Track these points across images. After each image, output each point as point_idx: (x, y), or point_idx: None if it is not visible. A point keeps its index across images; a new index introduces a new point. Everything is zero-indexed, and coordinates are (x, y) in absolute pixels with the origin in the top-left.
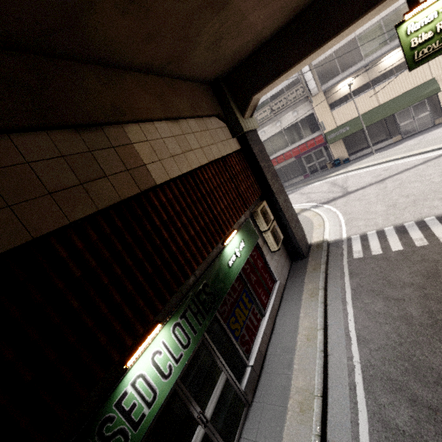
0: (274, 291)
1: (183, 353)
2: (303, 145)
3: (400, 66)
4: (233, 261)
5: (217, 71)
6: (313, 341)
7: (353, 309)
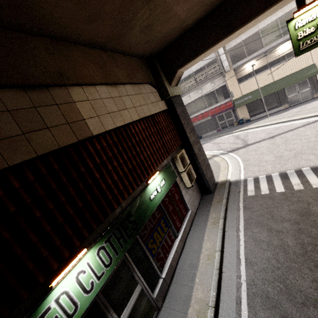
0: (186, 218)
1: (105, 271)
2: (217, 107)
3: (290, 54)
4: (154, 195)
5: (150, 49)
6: (212, 260)
7: (244, 236)
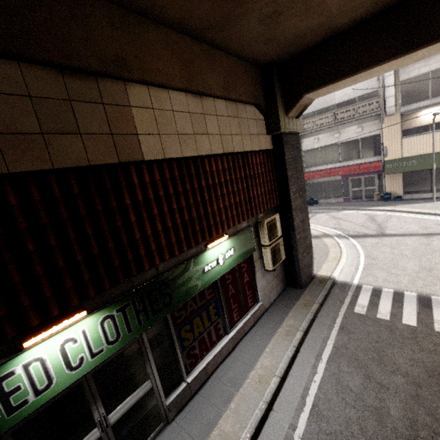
0: (251, 312)
1: (105, 349)
2: (356, 166)
3: None
4: (211, 267)
5: (271, 54)
6: (264, 386)
7: (324, 371)
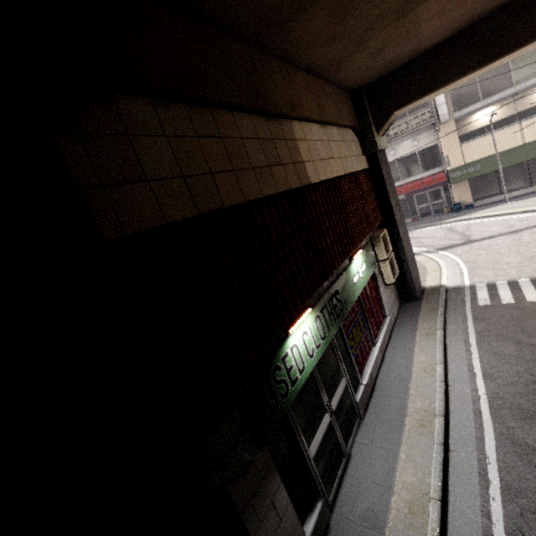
0: (384, 325)
1: (321, 344)
2: (418, 181)
3: None
4: (356, 279)
5: (363, 80)
6: (432, 373)
7: (478, 350)
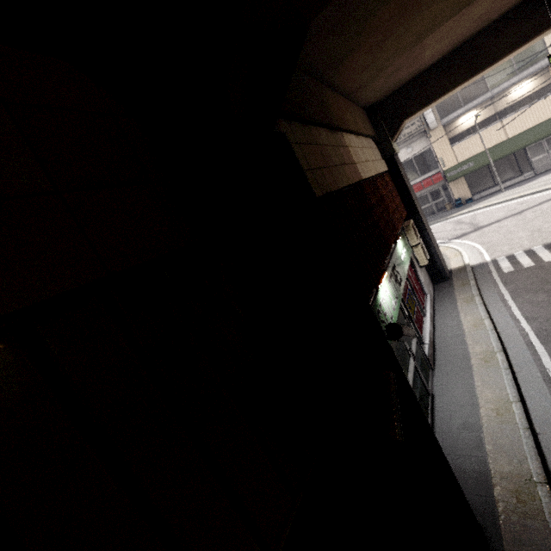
0: (427, 301)
1: (396, 302)
2: (418, 184)
3: (530, 97)
4: (402, 258)
5: (377, 98)
6: (481, 326)
7: (515, 304)
